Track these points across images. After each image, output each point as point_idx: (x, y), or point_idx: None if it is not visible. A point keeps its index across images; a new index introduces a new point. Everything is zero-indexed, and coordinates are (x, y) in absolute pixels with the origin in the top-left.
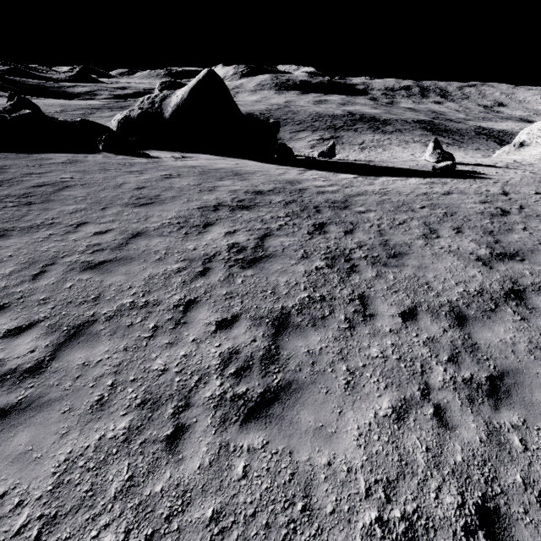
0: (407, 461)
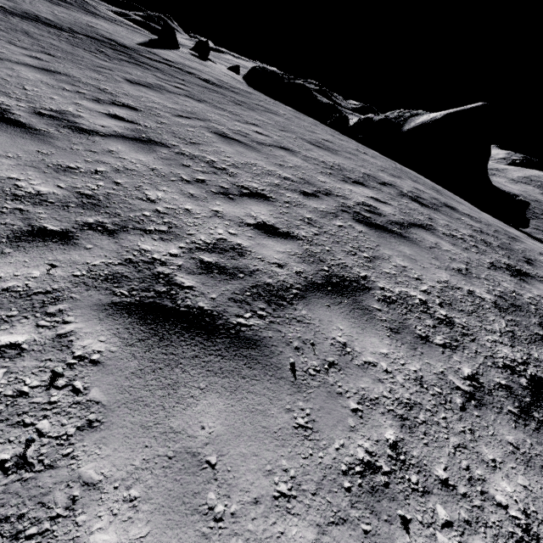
0: None
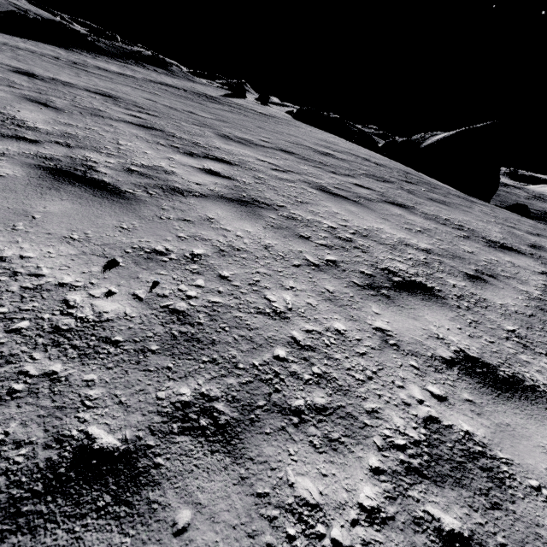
0: (235, 155)
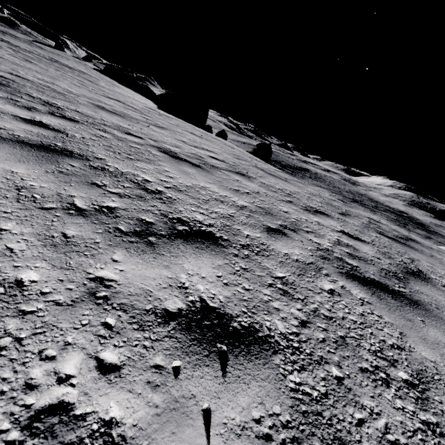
0: None
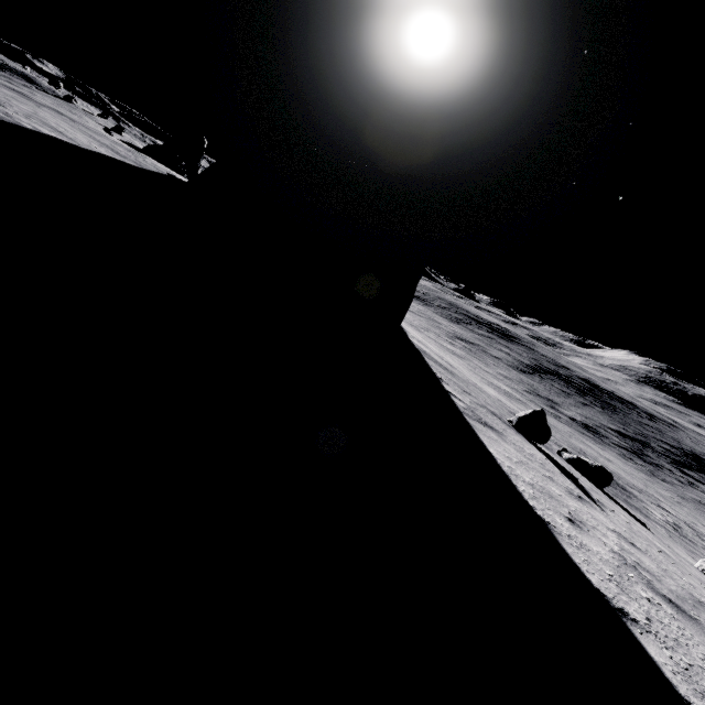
0: None
